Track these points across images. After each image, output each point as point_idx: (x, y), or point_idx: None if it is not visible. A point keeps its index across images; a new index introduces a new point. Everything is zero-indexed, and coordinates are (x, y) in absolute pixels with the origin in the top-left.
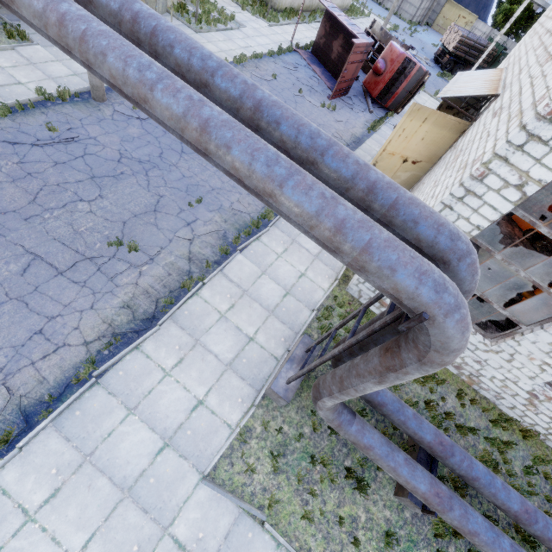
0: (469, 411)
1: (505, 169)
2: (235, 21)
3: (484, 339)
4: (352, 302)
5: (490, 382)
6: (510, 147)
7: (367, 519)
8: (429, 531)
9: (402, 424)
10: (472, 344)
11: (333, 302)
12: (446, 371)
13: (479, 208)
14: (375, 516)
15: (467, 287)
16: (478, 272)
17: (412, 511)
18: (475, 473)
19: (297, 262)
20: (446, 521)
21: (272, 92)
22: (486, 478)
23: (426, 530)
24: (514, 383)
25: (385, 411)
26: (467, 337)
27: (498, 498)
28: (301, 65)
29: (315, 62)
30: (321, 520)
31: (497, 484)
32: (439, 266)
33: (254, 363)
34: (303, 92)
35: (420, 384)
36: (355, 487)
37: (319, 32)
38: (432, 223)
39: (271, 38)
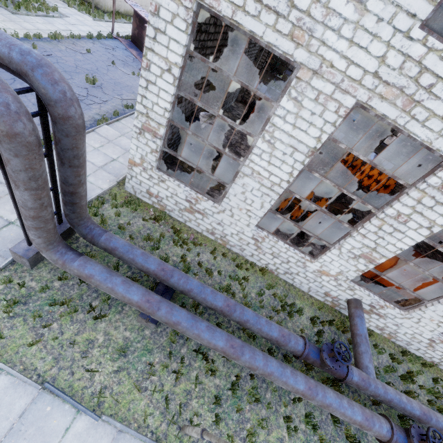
0: (221, 262)
1: (156, 58)
2: (59, 13)
3: (214, 203)
4: (128, 196)
5: (232, 239)
6: (150, 40)
7: (106, 340)
8: (166, 341)
9: (132, 261)
10: (209, 210)
11: (110, 197)
12: (206, 238)
13: (159, 93)
14: (114, 337)
15: (55, 96)
16: (59, 84)
17: (153, 330)
18: (190, 286)
19: None
20: (159, 321)
21: (85, 61)
22: (198, 288)
23: (163, 340)
24: (243, 234)
25: (118, 254)
26: (2, 103)
27: (208, 301)
28: (120, 48)
29: (133, 47)
30: (55, 346)
31: (206, 291)
32: (27, 80)
33: (10, 240)
34: (117, 64)
35: (178, 246)
36: (98, 319)
37: (133, 25)
38: (5, 43)
39: (94, 28)
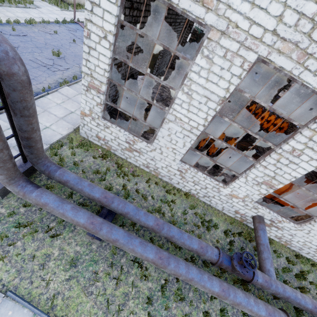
0: (154, 189)
1: (94, 28)
2: (34, 5)
3: (147, 144)
4: (82, 140)
5: (163, 171)
6: (88, 13)
7: (60, 254)
8: (109, 253)
9: (81, 191)
10: (144, 149)
11: (68, 141)
12: (143, 171)
13: (99, 57)
14: (67, 251)
15: None
16: (1, 44)
17: (98, 244)
18: (127, 210)
19: (45, 121)
20: (102, 239)
21: (52, 40)
22: (134, 211)
23: (106, 253)
24: (170, 167)
25: (70, 185)
26: None
27: (141, 221)
28: (79, 29)
29: None
30: (18, 261)
31: (140, 213)
32: None
33: None
34: (77, 42)
35: (120, 177)
36: (54, 237)
37: None
38: None
39: (60, 15)
